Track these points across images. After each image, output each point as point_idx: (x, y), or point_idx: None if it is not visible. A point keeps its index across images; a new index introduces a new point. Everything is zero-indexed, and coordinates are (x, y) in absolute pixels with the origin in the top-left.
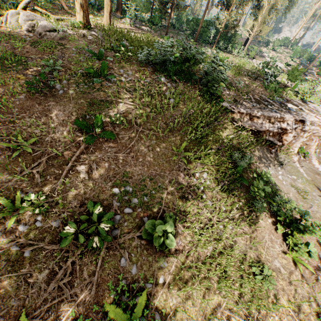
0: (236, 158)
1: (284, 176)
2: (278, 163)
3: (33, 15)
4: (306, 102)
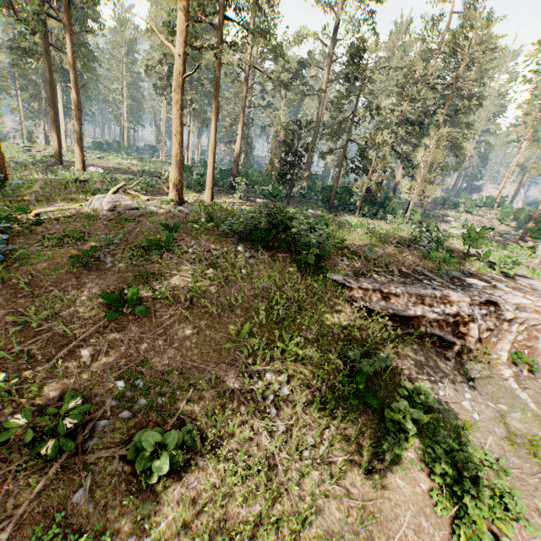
0: (352, 356)
1: (478, 404)
2: (465, 378)
3: (122, 197)
4: (513, 276)
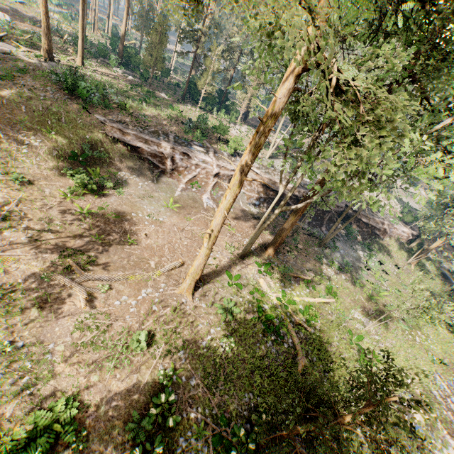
0: (84, 147)
1: (147, 186)
2: (154, 180)
3: (4, 44)
4: (236, 156)
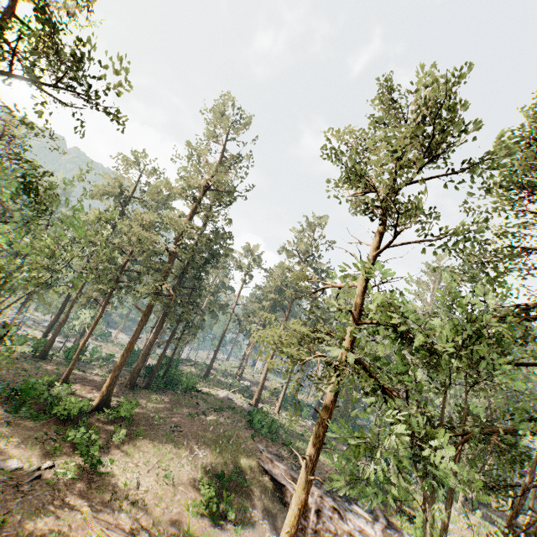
0: (233, 469)
1: None
2: None
3: (233, 394)
4: None
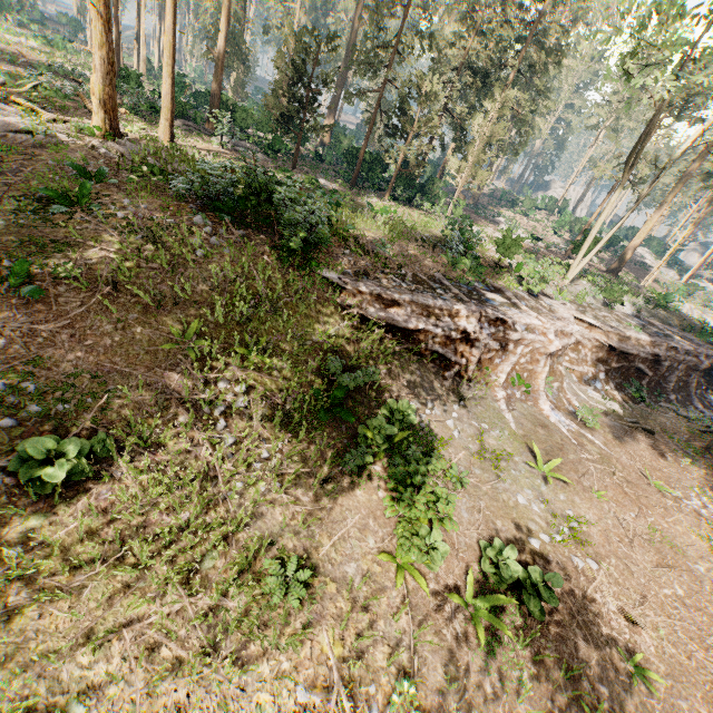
0: (333, 369)
1: (462, 423)
2: (457, 399)
3: (0, 106)
4: (538, 295)
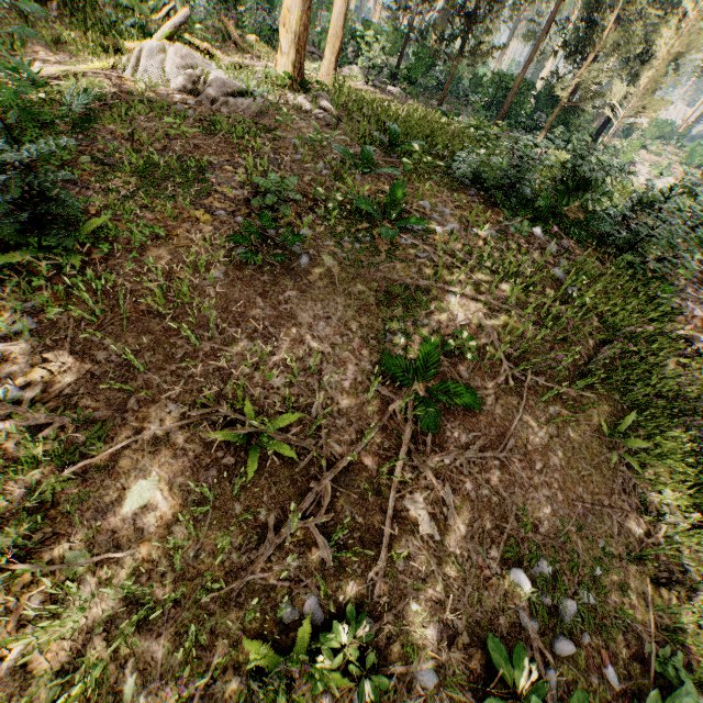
0: None
1: None
2: None
3: (189, 53)
4: None
